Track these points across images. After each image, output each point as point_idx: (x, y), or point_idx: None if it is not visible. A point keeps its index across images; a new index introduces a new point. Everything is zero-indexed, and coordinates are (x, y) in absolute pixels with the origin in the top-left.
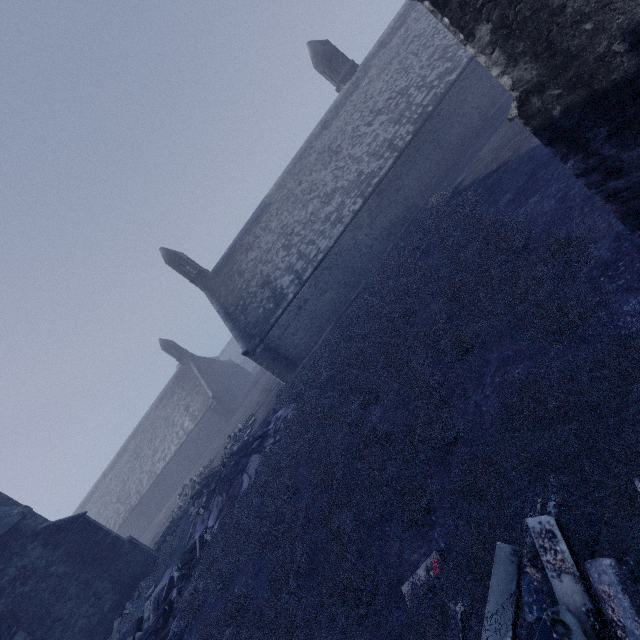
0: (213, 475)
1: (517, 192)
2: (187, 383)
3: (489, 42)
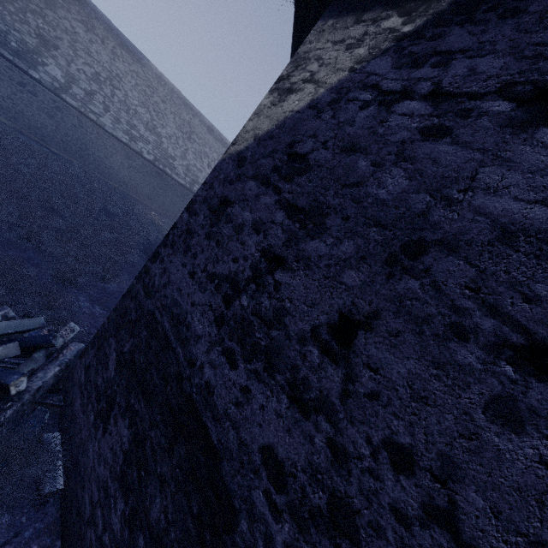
0: None
1: None
2: None
3: None
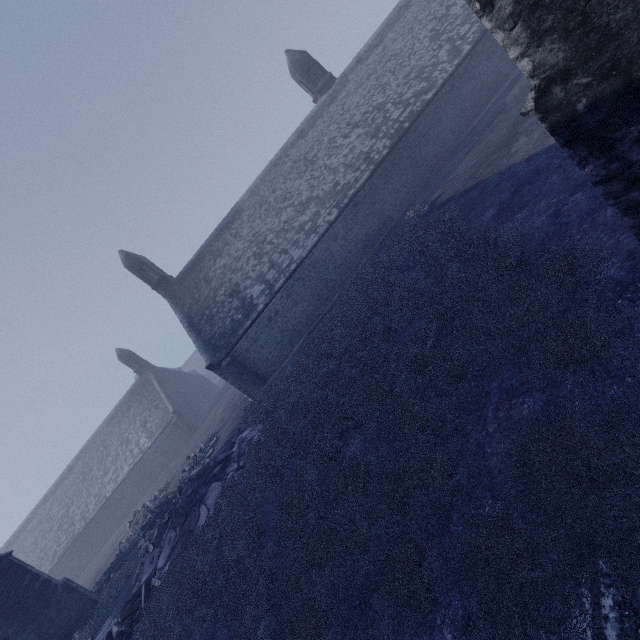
0: (168, 502)
1: (501, 207)
2: (145, 396)
3: (510, 14)
